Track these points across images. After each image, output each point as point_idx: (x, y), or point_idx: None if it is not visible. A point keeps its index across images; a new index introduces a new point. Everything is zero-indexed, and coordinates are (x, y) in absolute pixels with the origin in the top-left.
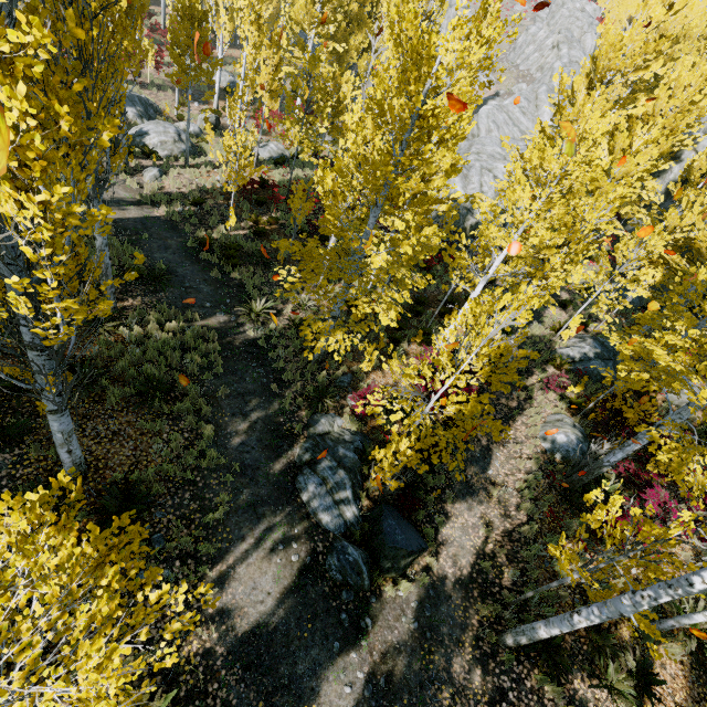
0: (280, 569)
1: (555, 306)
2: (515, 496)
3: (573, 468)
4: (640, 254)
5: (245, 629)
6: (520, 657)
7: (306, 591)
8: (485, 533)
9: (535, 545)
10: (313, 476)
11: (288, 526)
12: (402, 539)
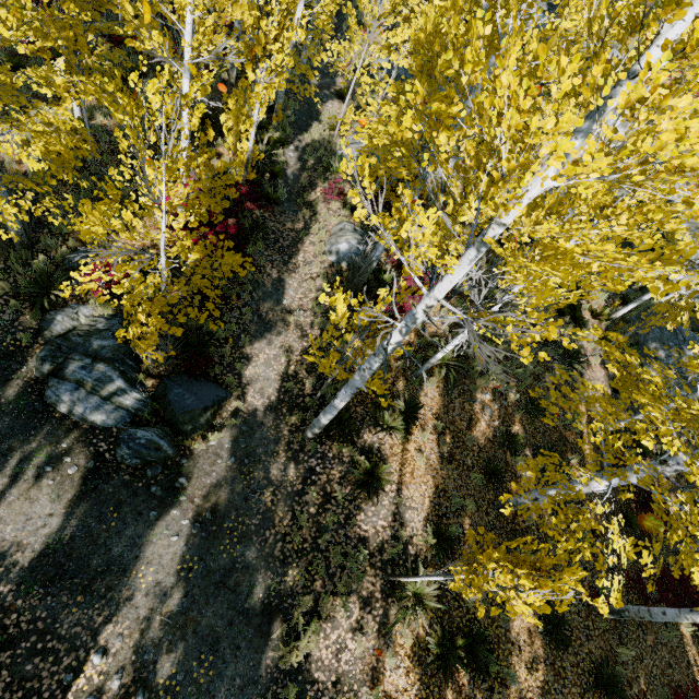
0: (56, 488)
1: (333, 99)
2: (309, 316)
3: (355, 272)
4: (384, 7)
5: (32, 557)
6: (323, 440)
7: (100, 491)
8: (286, 359)
9: (328, 351)
10: (63, 385)
11: (52, 445)
12: (193, 401)
